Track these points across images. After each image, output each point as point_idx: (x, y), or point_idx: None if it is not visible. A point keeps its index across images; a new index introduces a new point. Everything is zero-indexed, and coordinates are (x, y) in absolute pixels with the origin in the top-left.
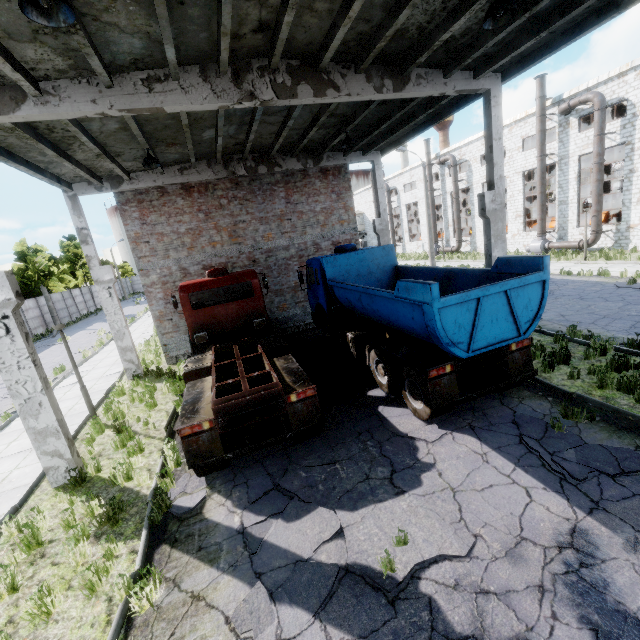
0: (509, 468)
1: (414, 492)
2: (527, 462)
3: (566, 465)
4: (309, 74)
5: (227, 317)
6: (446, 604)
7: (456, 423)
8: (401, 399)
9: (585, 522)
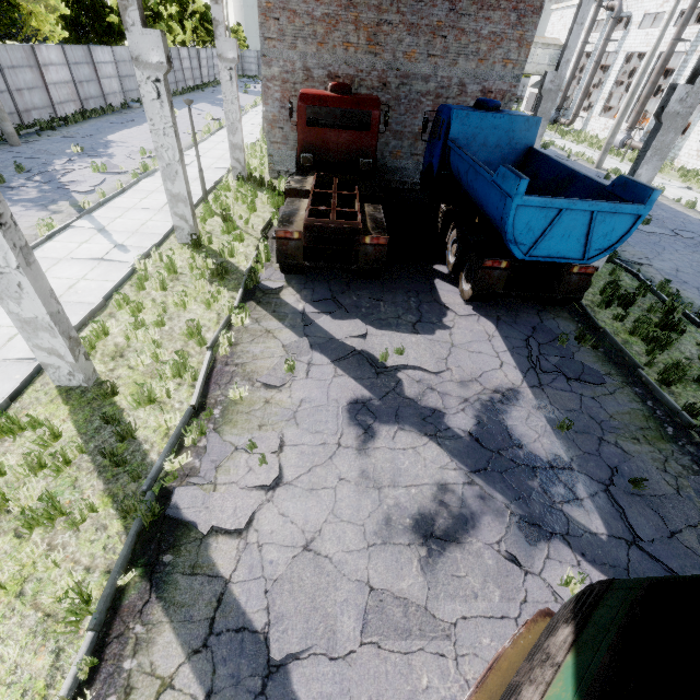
0: (502, 349)
1: (425, 336)
2: (518, 351)
3: (543, 362)
4: None
5: (336, 146)
6: (407, 385)
7: (488, 312)
8: (458, 281)
9: (523, 389)
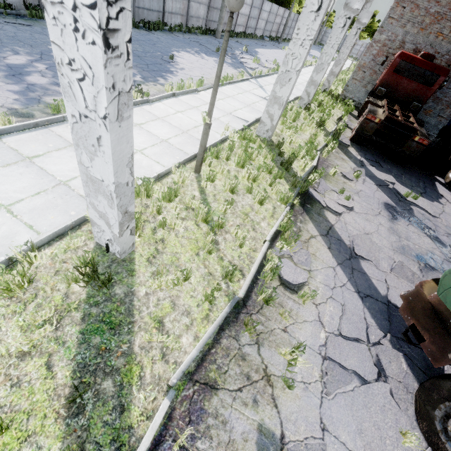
0: None
1: (427, 200)
2: None
3: None
4: None
5: (403, 89)
6: (416, 212)
7: None
8: (450, 189)
9: None
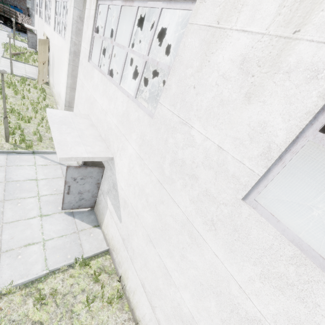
0: None
1: None
2: None
3: None
4: None
5: None
6: None
7: None
8: None
9: None
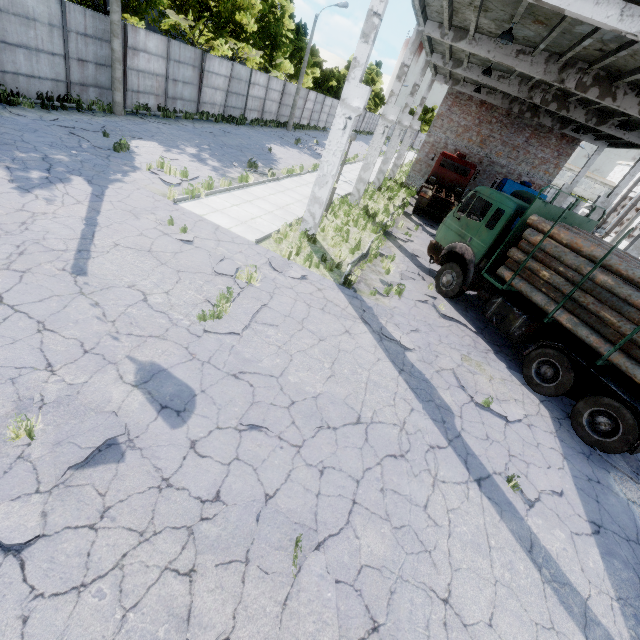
0: None
1: None
2: None
3: None
4: (561, 100)
5: (448, 178)
6: None
7: None
8: None
9: None
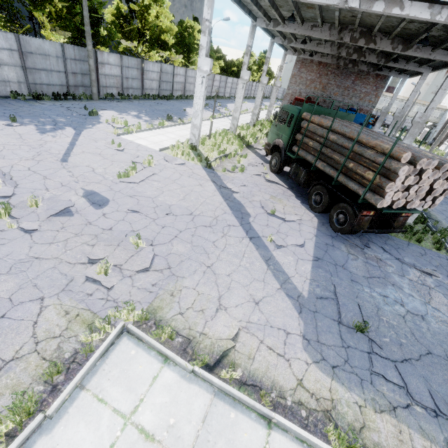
0: None
1: None
2: None
3: None
4: (359, 51)
5: None
6: None
7: None
8: None
9: None
